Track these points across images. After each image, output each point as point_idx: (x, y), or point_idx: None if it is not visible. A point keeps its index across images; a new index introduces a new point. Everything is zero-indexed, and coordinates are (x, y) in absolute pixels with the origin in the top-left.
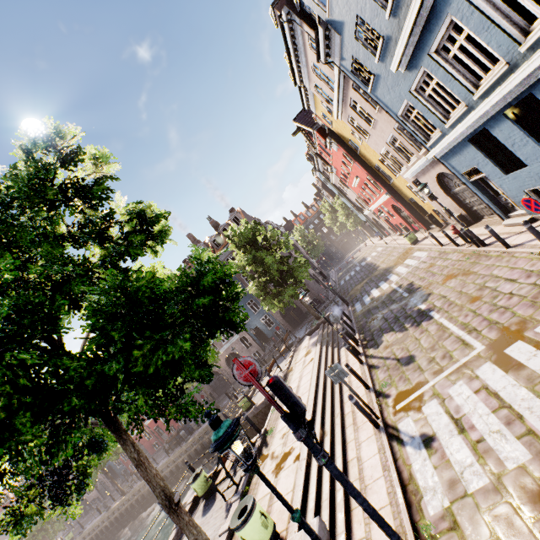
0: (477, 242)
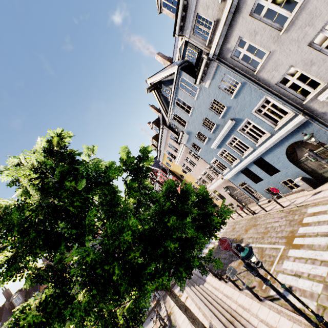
0: (252, 212)
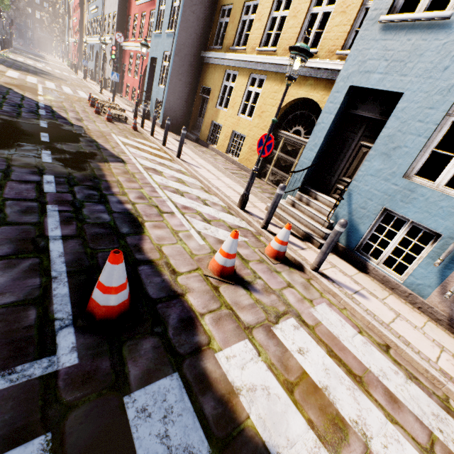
0: (74, 70)
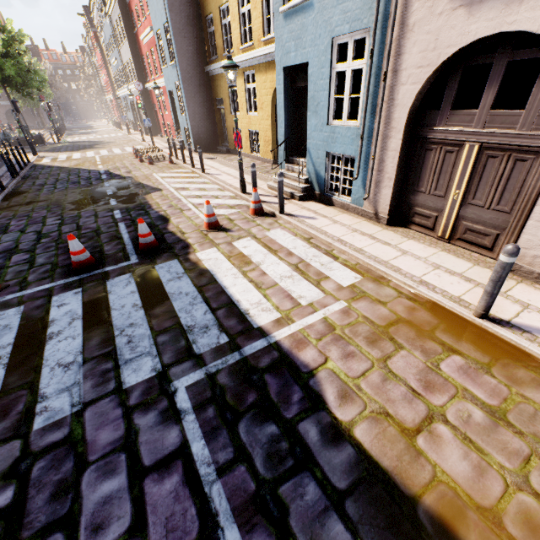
0: (119, 127)
